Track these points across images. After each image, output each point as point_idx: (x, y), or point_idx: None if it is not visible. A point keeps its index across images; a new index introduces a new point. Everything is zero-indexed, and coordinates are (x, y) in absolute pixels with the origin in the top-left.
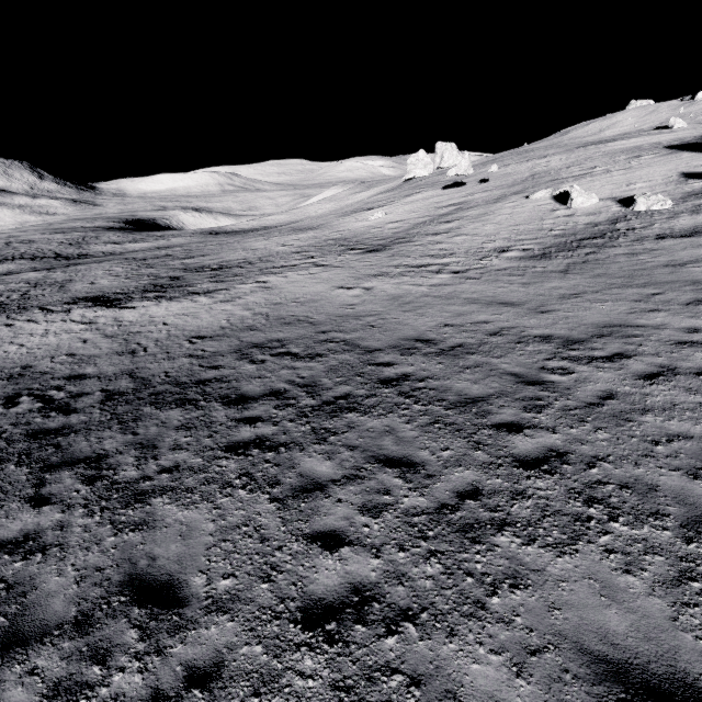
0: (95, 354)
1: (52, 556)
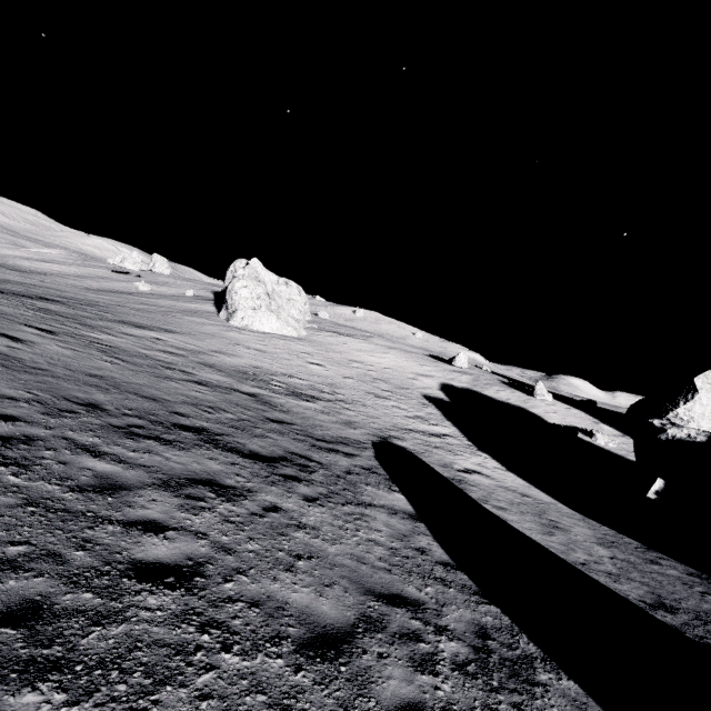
0: None
1: None
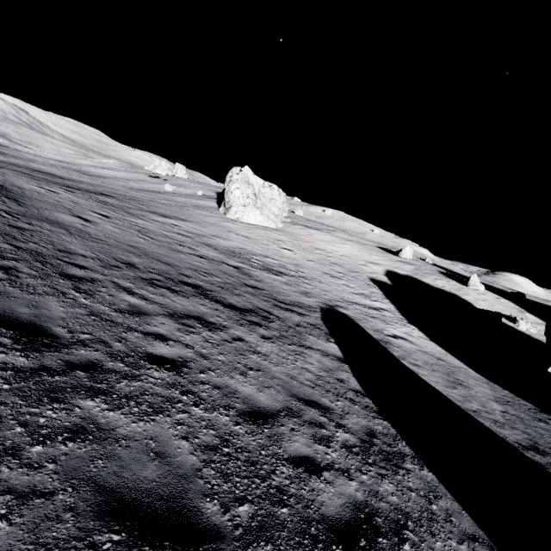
0: None
1: None
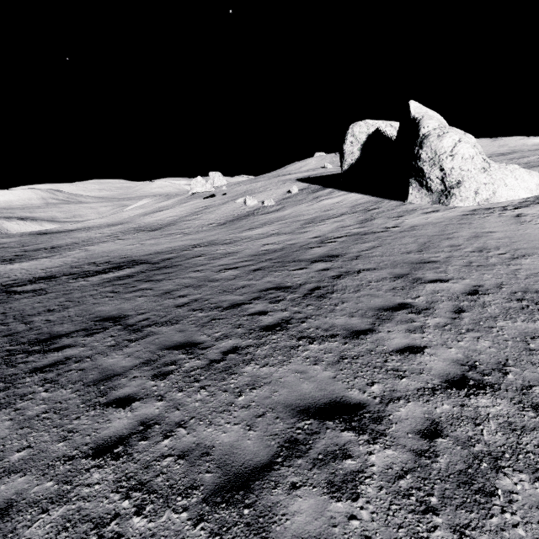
0: None
1: (11, 298)
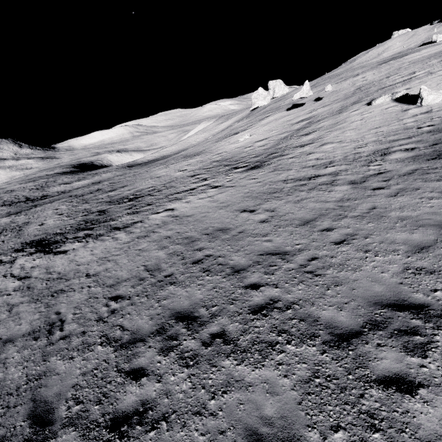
0: (12, 337)
1: None
